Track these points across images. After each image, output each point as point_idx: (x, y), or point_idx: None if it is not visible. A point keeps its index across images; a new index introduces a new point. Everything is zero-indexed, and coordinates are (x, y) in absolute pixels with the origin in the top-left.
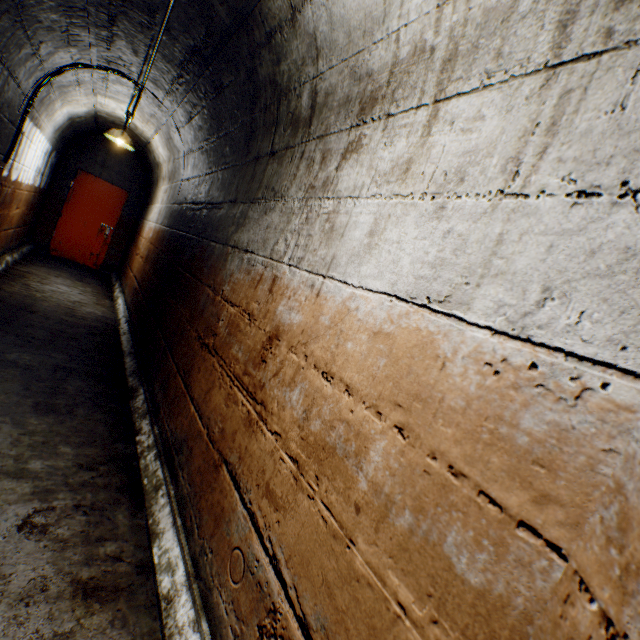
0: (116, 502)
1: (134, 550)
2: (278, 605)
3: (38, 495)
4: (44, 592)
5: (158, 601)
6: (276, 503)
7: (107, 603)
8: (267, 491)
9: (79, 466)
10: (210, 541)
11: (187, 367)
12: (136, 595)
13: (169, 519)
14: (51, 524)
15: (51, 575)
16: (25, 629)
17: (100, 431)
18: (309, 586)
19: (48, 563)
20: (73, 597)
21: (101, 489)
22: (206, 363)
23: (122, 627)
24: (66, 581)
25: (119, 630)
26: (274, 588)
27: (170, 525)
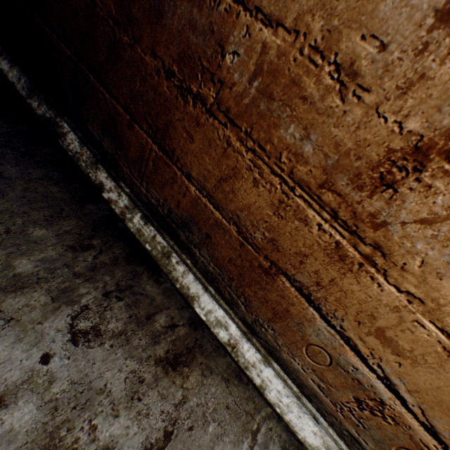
0: (135, 275)
1: (179, 313)
2: (388, 403)
3: (60, 300)
4: (143, 383)
5: (221, 345)
6: (397, 351)
7: (191, 364)
8: (379, 335)
9: (71, 249)
10: (268, 323)
11: (154, 122)
12: (204, 347)
13: (198, 286)
14: (98, 324)
15: (137, 367)
16: (153, 416)
17: (56, 195)
18: (446, 419)
19: (126, 359)
20: (166, 374)
21: (112, 267)
22: (205, 132)
23: (211, 374)
24: (152, 365)
25: (210, 377)
26: (383, 393)
27: (202, 291)
